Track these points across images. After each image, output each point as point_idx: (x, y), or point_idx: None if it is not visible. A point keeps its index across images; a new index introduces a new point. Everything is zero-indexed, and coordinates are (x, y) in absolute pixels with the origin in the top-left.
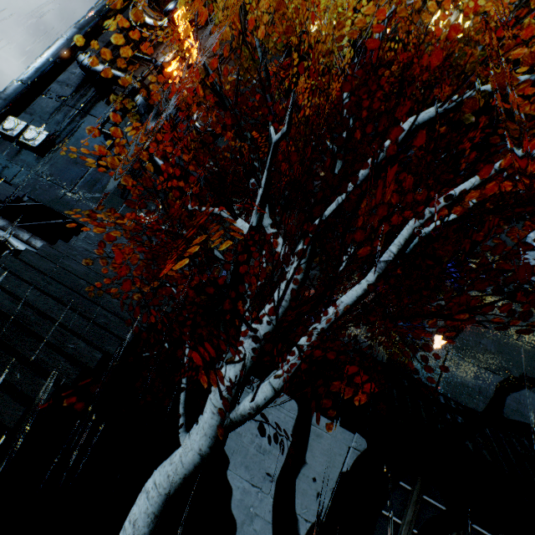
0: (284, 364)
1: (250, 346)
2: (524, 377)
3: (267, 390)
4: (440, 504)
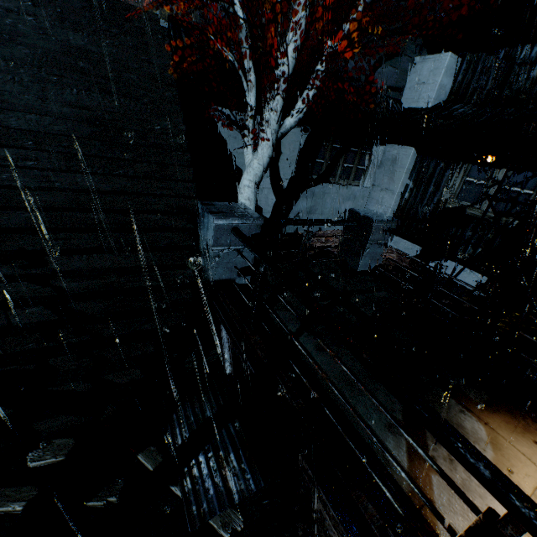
0: (312, 90)
1: (283, 84)
2: (385, 56)
3: (303, 109)
4: (339, 146)
